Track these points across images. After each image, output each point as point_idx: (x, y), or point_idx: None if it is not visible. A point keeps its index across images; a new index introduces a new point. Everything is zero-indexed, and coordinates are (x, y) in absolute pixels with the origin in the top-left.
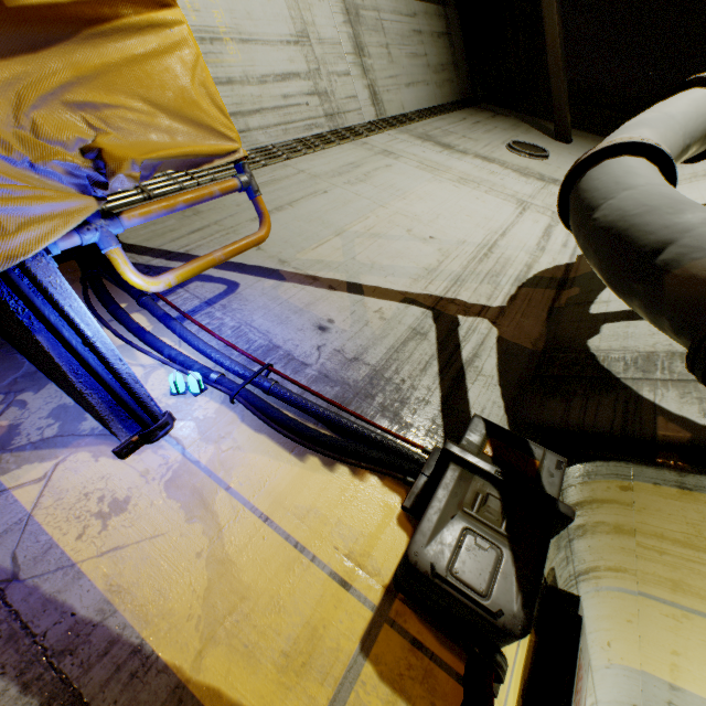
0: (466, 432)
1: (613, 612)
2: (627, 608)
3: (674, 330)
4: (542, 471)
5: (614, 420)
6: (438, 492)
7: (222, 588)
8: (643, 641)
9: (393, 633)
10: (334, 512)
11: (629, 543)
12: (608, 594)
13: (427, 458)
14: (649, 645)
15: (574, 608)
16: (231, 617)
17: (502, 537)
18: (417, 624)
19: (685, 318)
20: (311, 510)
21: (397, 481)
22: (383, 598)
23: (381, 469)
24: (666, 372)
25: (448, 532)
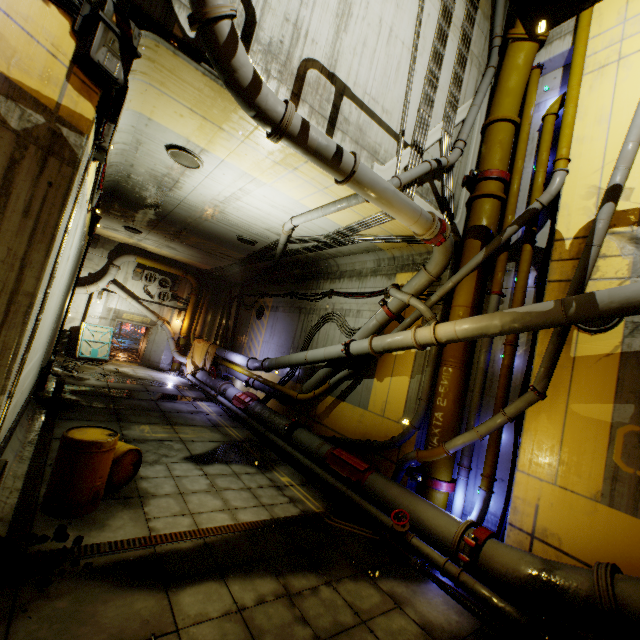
0: (106, 8)
1: (137, 90)
2: (143, 89)
3: (189, 2)
4: (134, 37)
5: (162, 18)
6: (98, 35)
7: (4, 46)
8: (145, 102)
9: (76, 78)
10: (41, 22)
11: (152, 66)
12: (138, 82)
13: (82, 7)
14: (146, 104)
15: (127, 84)
16: (14, 59)
17: (120, 58)
18: (84, 77)
19: (193, 3)
20: (29, 18)
21: (66, 13)
22: (71, 66)
23: (61, 7)
24: (187, 1)
25: (103, 52)
